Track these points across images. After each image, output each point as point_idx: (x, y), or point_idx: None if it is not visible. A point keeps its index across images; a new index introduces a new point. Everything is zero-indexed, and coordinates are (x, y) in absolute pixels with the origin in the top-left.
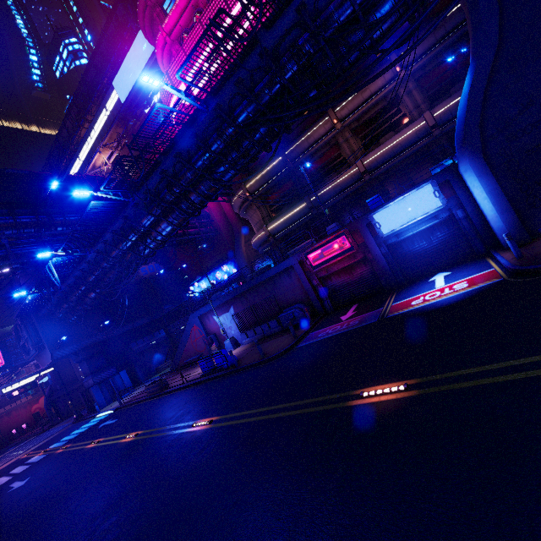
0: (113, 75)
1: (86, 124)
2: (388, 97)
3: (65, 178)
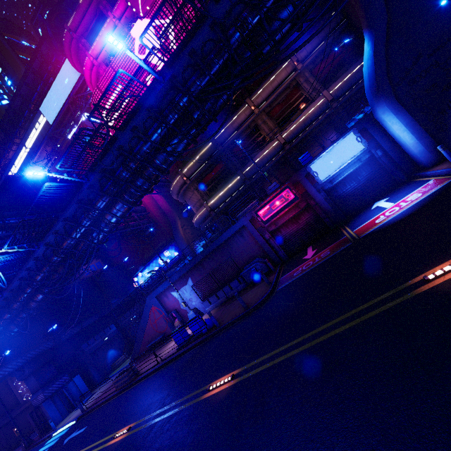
0: (40, 102)
1: (14, 147)
2: (291, 86)
3: (4, 179)
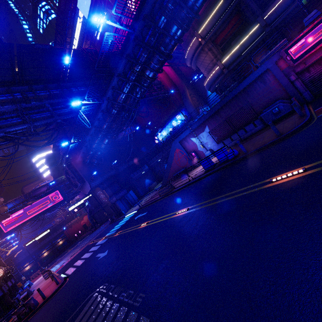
0: (76, 0)
1: (67, 46)
2: None
3: (72, 53)
